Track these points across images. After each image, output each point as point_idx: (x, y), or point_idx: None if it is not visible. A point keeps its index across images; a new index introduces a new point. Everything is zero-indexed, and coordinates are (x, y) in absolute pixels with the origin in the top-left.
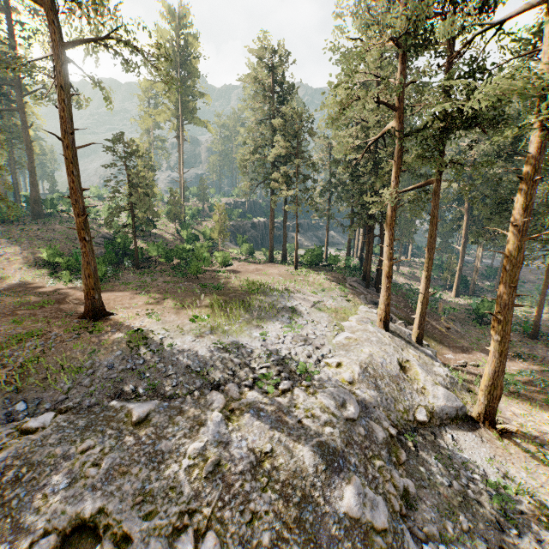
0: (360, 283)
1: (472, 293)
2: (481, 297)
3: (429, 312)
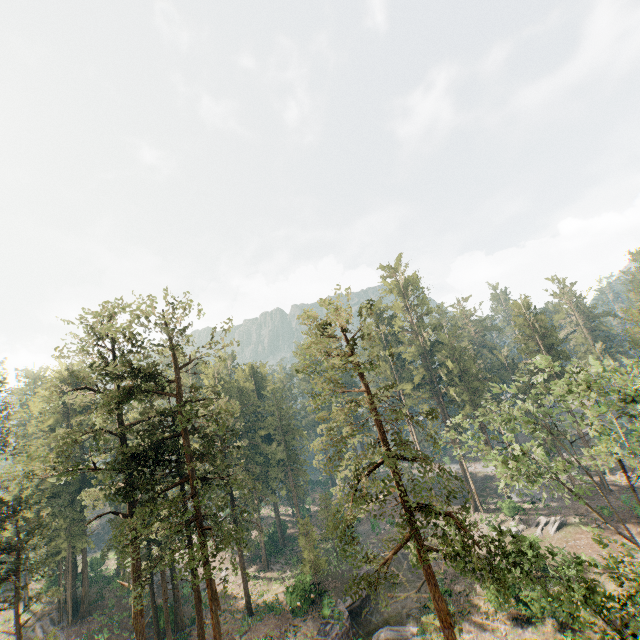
0: (56, 617)
1: (265, 566)
2: (272, 569)
3: (113, 638)
